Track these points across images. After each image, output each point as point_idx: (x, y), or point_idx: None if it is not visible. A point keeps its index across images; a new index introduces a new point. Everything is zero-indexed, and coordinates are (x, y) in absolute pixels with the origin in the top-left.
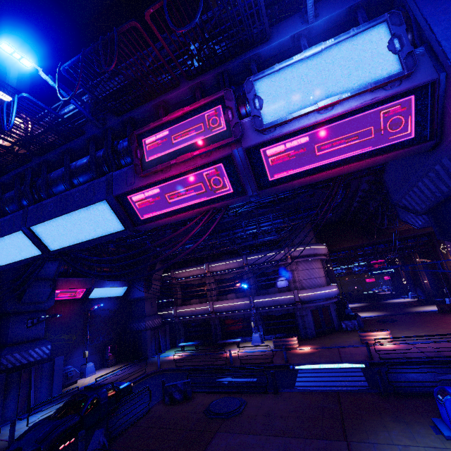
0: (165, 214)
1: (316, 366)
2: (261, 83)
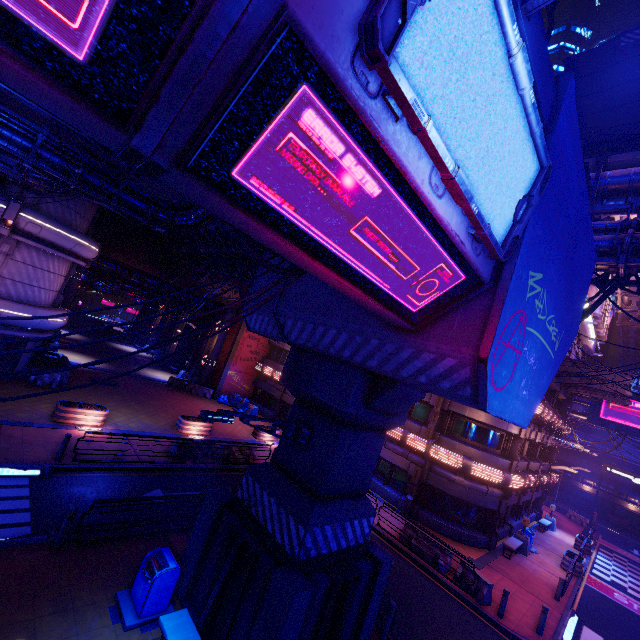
0: None
1: None
2: None
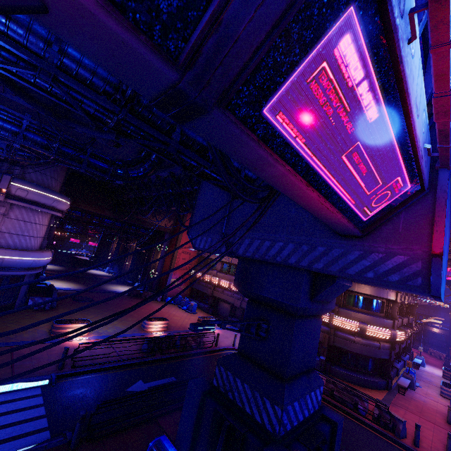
0: None
1: None
2: None
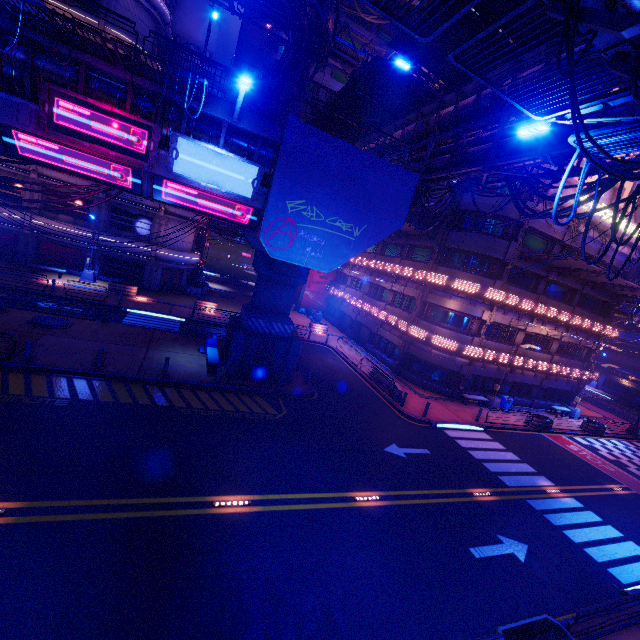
0: (55, 166)
1: (147, 313)
2: (183, 142)
